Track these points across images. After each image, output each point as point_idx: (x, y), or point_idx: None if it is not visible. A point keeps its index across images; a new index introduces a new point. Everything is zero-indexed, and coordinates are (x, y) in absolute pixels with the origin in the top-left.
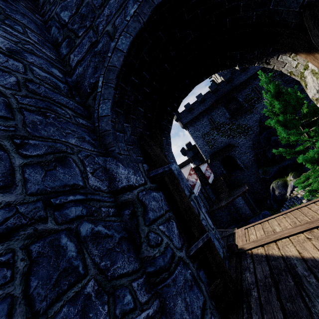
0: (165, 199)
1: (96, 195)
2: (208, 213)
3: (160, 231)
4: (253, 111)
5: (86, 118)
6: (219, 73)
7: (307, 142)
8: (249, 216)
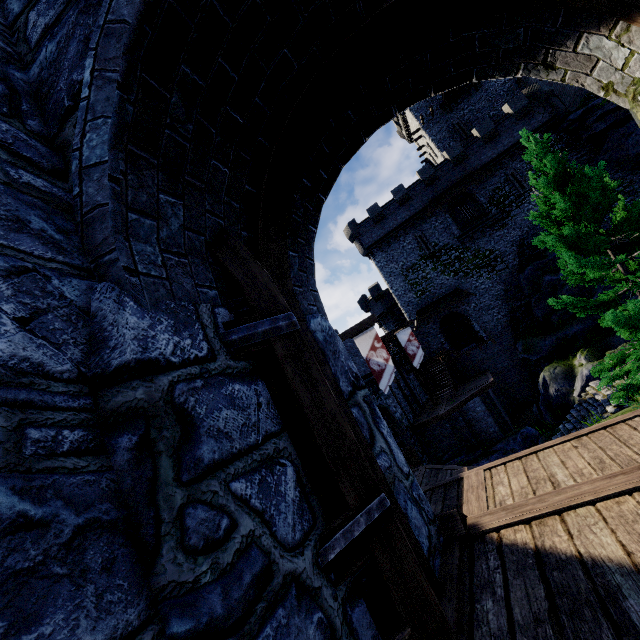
0: (273, 403)
1: (17, 388)
2: (411, 430)
3: (232, 497)
4: (507, 223)
5: (51, 174)
6: (439, 144)
7: (623, 283)
8: (496, 437)
